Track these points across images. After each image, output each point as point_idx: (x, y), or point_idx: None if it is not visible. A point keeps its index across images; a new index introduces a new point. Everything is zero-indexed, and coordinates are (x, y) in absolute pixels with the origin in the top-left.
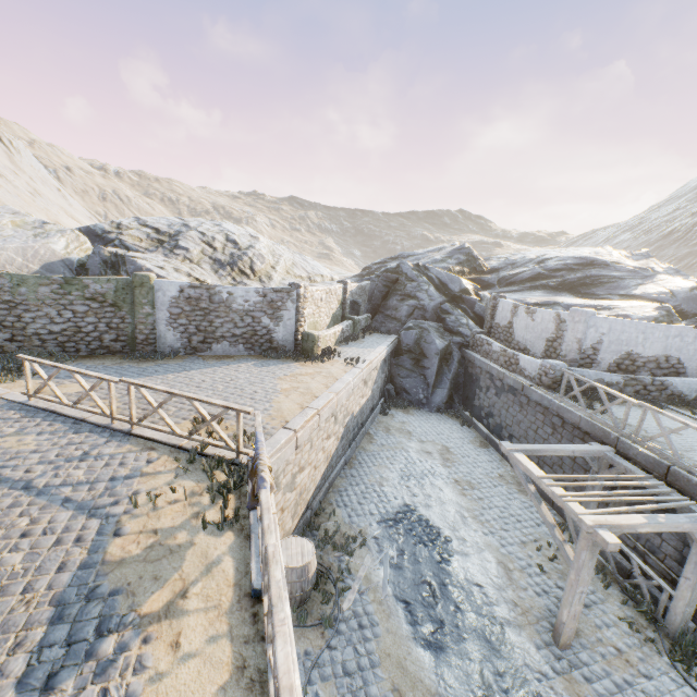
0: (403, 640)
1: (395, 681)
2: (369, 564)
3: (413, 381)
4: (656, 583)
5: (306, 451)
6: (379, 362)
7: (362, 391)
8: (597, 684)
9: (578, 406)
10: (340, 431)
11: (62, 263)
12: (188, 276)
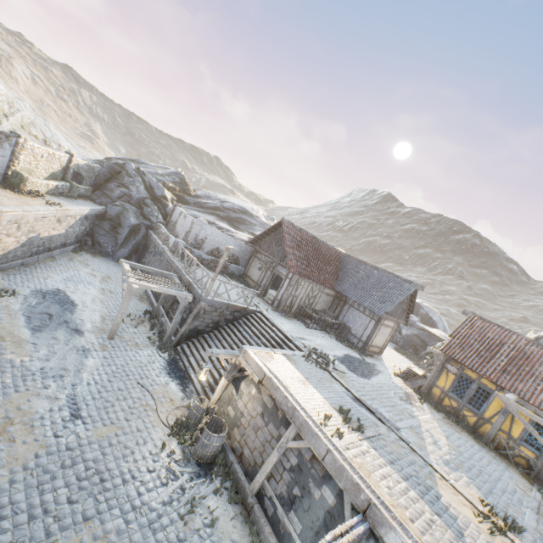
0: (18, 326)
1: (3, 335)
2: (12, 302)
3: (107, 239)
4: (168, 325)
5: None
6: (79, 214)
7: (54, 225)
8: (117, 348)
9: (178, 260)
10: (22, 239)
11: None
12: None
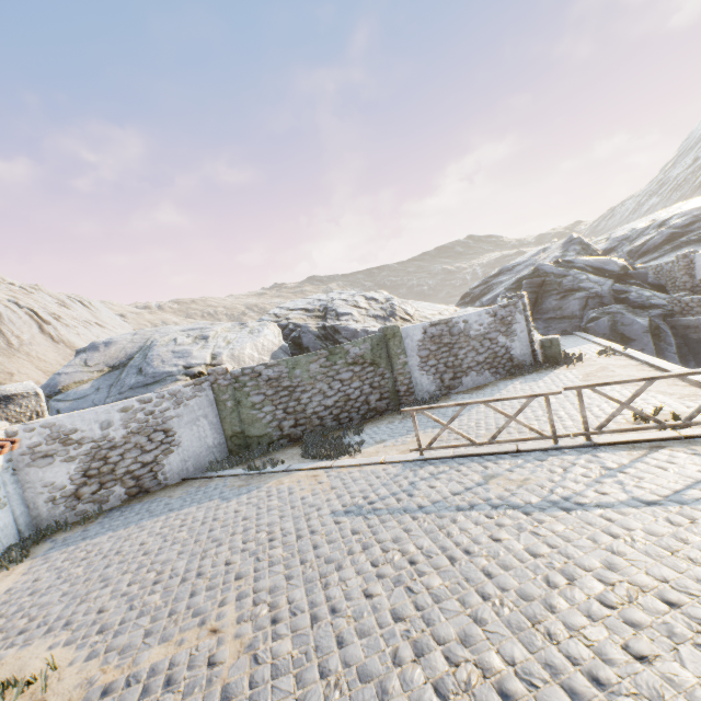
0: None
1: None
2: None
3: None
4: None
5: None
6: None
7: None
8: None
9: None
10: None
11: (280, 350)
12: None
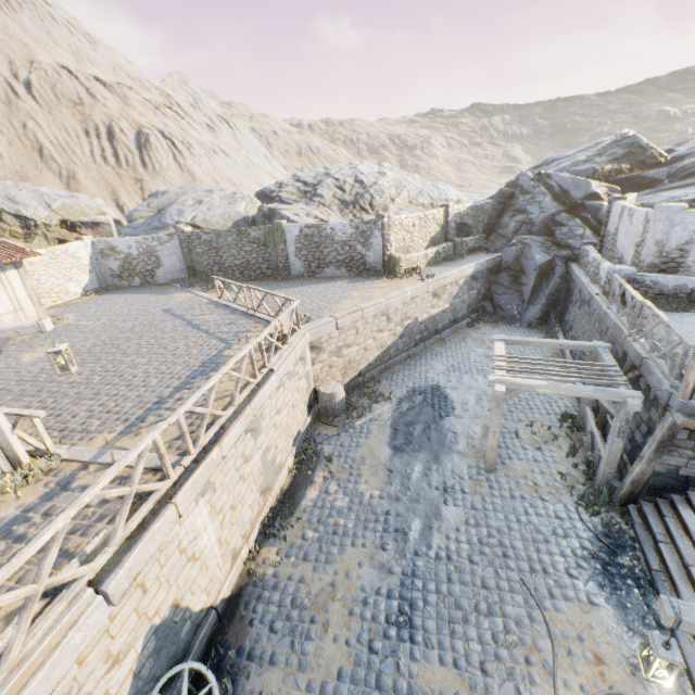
0: (381, 443)
1: (364, 455)
2: (385, 409)
3: (508, 298)
4: (599, 453)
5: (351, 335)
6: (459, 278)
7: (430, 302)
8: (496, 491)
9: (615, 311)
10: (397, 330)
11: (243, 220)
12: (315, 218)
